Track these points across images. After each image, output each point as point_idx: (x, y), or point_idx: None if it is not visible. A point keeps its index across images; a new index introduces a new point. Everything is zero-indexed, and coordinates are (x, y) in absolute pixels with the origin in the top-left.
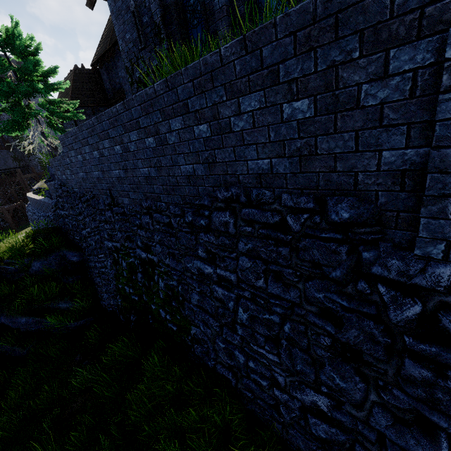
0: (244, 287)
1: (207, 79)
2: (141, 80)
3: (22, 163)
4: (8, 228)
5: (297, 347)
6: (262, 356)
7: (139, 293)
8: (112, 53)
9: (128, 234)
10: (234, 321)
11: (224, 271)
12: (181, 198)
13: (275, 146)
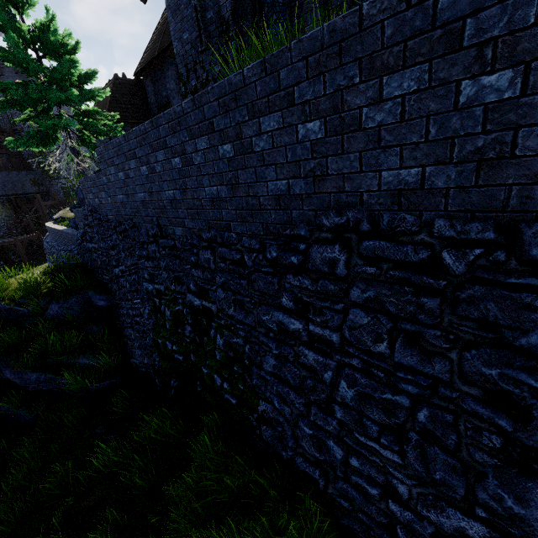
0: (353, 353)
1: (331, 53)
2: (197, 90)
3: (43, 188)
4: (20, 264)
5: (437, 445)
6: (372, 452)
7: (184, 351)
8: (161, 60)
9: (177, 274)
10: (329, 399)
11: (321, 328)
12: (262, 226)
13: (434, 148)
